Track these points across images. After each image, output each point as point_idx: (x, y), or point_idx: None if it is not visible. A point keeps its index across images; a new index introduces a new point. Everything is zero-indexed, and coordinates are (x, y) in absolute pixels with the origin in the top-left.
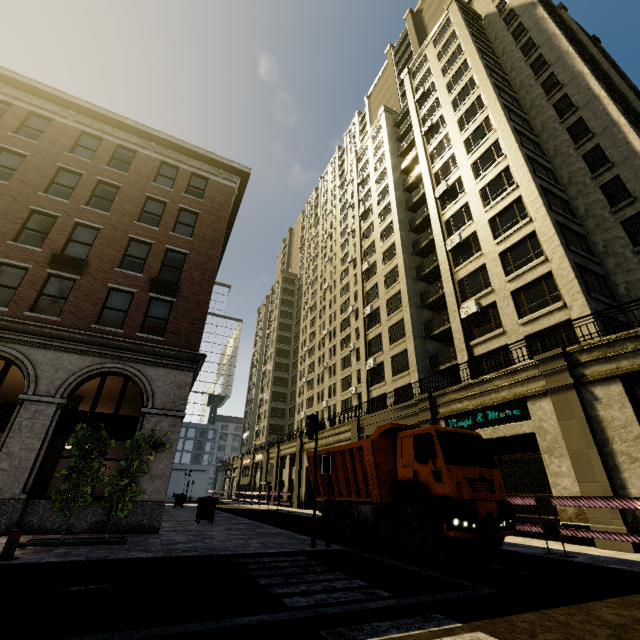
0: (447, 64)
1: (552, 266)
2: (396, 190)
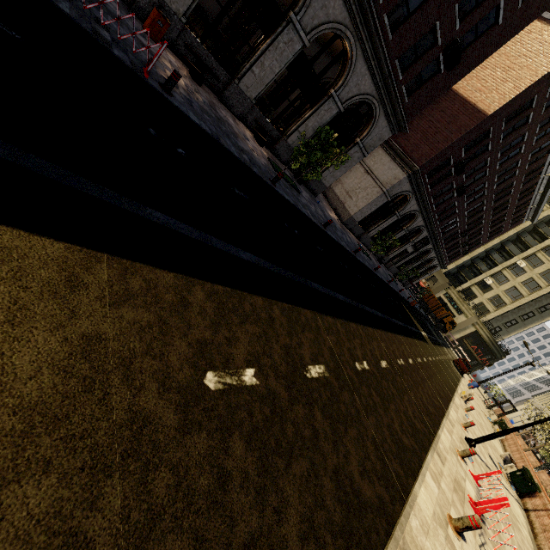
0: None
1: (508, 306)
2: None
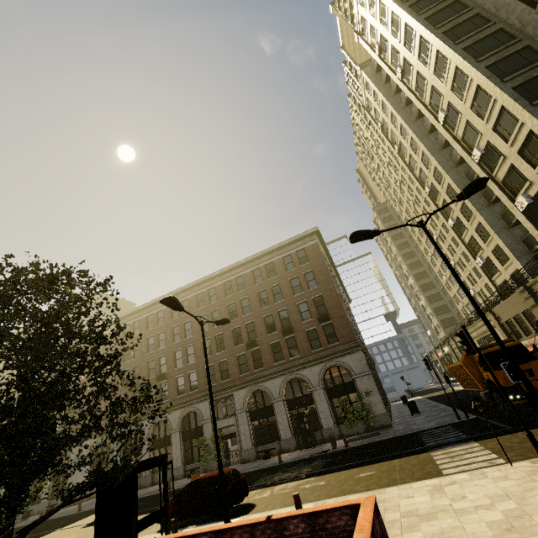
0: (381, 17)
1: None
2: (410, 126)
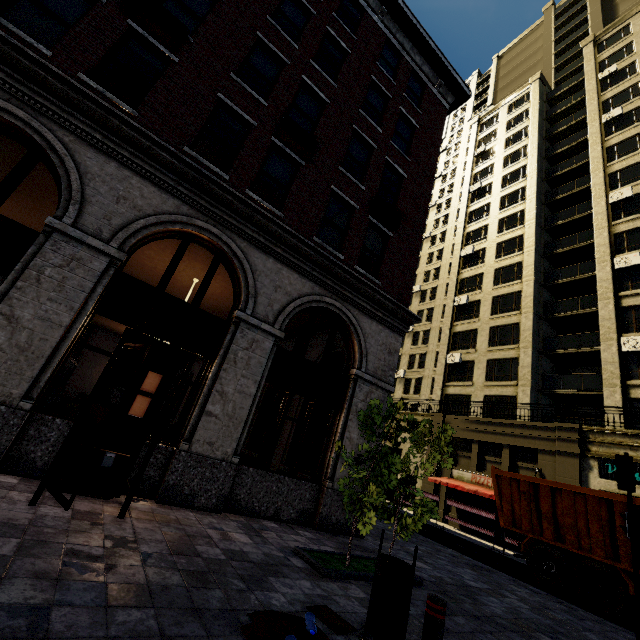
0: None
1: None
2: (538, 177)
